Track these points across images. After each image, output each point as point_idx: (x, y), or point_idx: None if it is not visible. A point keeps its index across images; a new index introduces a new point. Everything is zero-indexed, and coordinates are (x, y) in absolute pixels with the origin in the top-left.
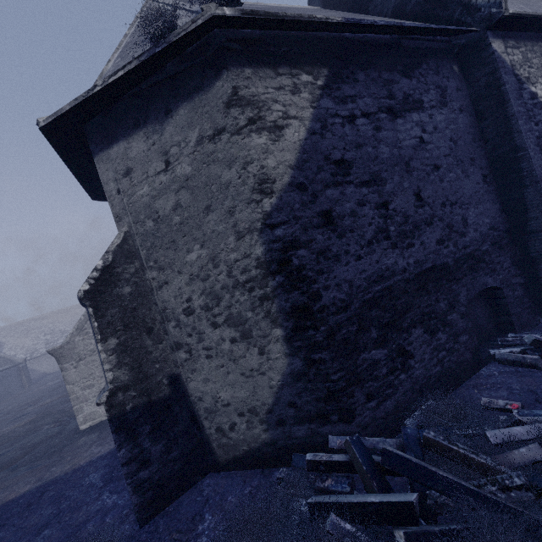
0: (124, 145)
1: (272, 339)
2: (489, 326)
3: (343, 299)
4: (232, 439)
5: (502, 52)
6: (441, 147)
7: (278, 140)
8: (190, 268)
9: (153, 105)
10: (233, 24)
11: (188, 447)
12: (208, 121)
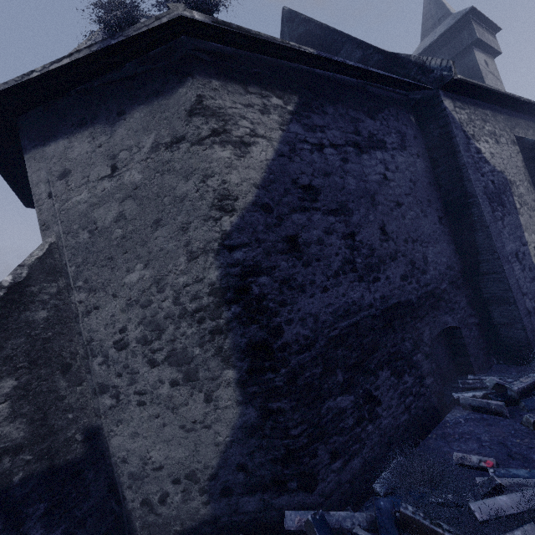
0: (63, 143)
1: (222, 382)
2: (450, 367)
3: (307, 335)
4: (161, 515)
5: (452, 110)
6: (402, 186)
7: (243, 156)
8: (128, 290)
9: (105, 104)
10: (203, 34)
11: (100, 530)
12: (167, 127)
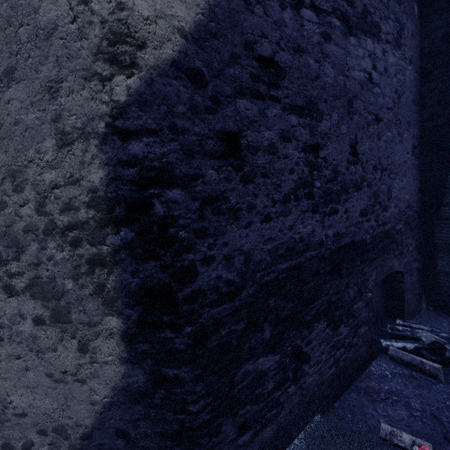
0: None
1: (102, 331)
2: (380, 309)
3: (232, 280)
4: None
5: None
6: (386, 96)
7: None
8: None
9: None
10: None
11: None
12: None
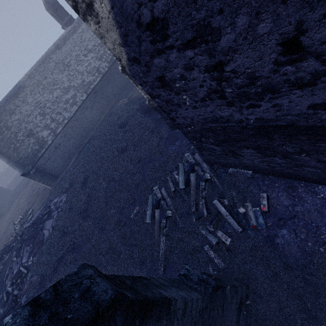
0: None
1: None
2: None
3: (188, 124)
4: None
5: None
6: None
7: (98, 21)
8: None
9: None
10: None
11: None
12: None
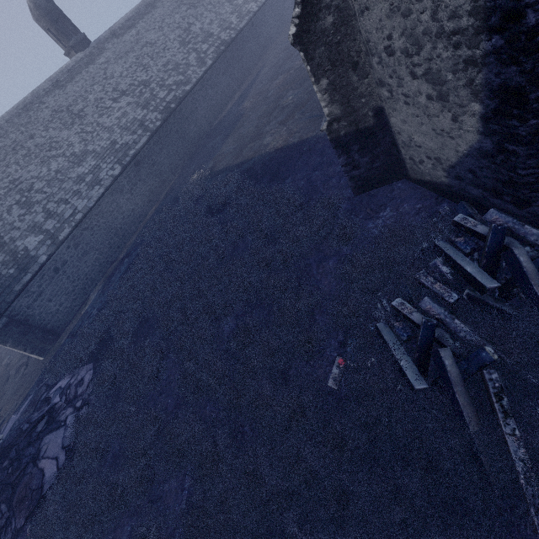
0: None
1: (467, 112)
2: None
3: None
4: (420, 169)
5: None
6: None
7: None
8: None
9: None
10: None
11: (387, 162)
12: None
